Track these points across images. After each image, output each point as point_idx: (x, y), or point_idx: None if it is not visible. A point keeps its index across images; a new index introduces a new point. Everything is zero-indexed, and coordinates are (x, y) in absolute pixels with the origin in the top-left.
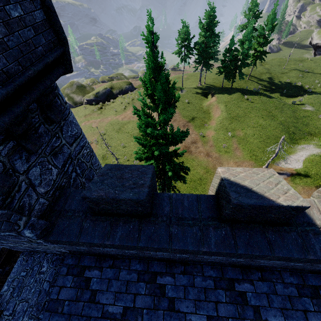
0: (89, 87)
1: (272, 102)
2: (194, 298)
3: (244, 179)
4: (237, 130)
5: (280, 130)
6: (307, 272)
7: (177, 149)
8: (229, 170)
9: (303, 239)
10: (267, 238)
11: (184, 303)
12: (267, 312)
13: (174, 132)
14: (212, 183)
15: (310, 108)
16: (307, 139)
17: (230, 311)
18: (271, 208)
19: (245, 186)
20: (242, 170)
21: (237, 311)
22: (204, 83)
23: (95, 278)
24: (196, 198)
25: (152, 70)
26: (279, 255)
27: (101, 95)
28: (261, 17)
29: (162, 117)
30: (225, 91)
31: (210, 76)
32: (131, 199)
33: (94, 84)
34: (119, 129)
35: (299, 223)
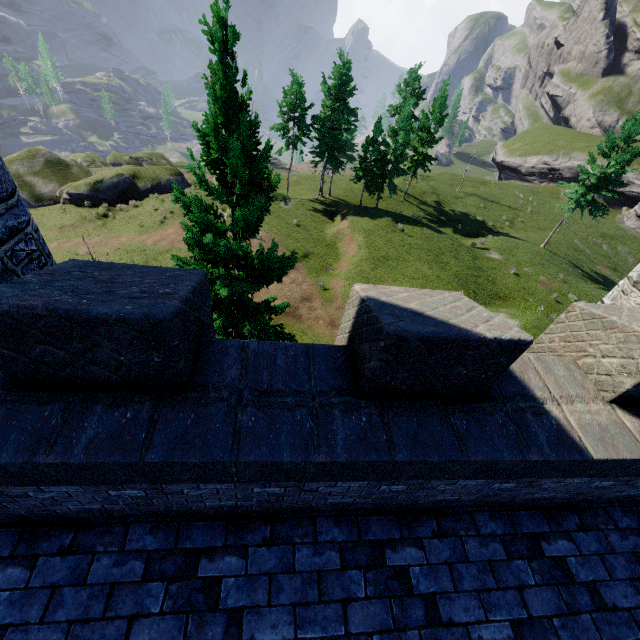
0: (79, 167)
1: (441, 240)
2: (294, 601)
3: (408, 300)
4: (386, 281)
5: (454, 286)
6: (518, 508)
7: (272, 300)
8: (378, 288)
9: (517, 426)
10: (452, 427)
11: (267, 617)
12: (452, 605)
13: (266, 253)
14: (341, 326)
15: (497, 256)
16: (495, 304)
17: (377, 618)
18: (463, 346)
19: (409, 309)
20: (402, 289)
21: (391, 613)
22: (329, 194)
23: (5, 590)
24: (306, 351)
25: (221, 106)
26: (477, 458)
27: (107, 187)
28: (423, 99)
29: (240, 212)
30: (366, 212)
31: (340, 184)
32: (127, 320)
33: (92, 166)
34: (146, 262)
35: (508, 396)
